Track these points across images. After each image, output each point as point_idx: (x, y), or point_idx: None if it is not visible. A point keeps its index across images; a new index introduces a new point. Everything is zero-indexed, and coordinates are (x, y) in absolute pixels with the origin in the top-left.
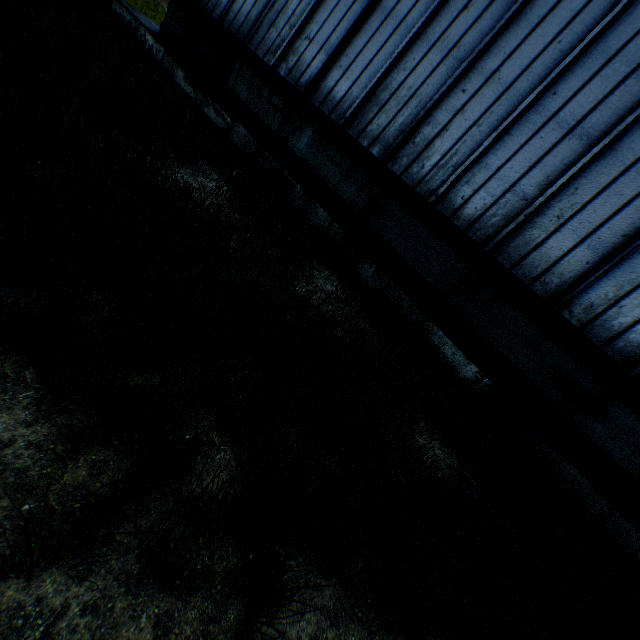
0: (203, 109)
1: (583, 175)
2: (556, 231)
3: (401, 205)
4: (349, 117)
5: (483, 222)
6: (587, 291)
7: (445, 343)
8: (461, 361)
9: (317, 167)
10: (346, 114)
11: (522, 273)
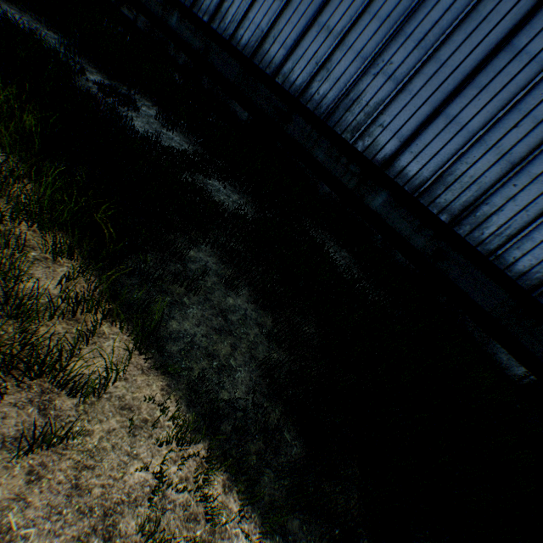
0: (121, 9)
1: (282, 17)
2: (273, 45)
3: (218, 46)
4: (193, 3)
5: (248, 46)
6: (284, 68)
7: (236, 106)
8: (242, 113)
9: (182, 34)
10: (191, 1)
11: (262, 66)
